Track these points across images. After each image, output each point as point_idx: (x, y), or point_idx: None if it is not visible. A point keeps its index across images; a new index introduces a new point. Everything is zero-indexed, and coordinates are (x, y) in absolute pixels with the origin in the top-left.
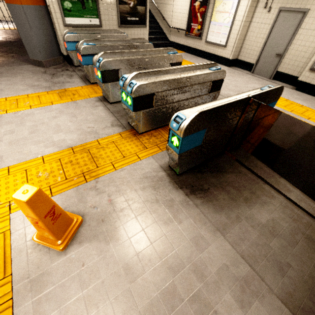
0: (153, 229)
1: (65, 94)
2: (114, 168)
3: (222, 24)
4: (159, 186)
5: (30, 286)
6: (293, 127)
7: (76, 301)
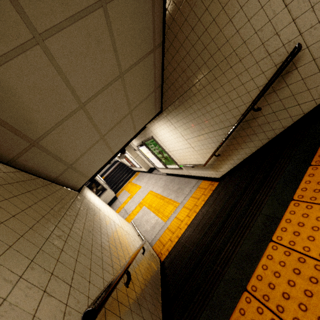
0: None
1: None
2: None
3: (133, 161)
4: None
5: None
6: (138, 224)
7: None
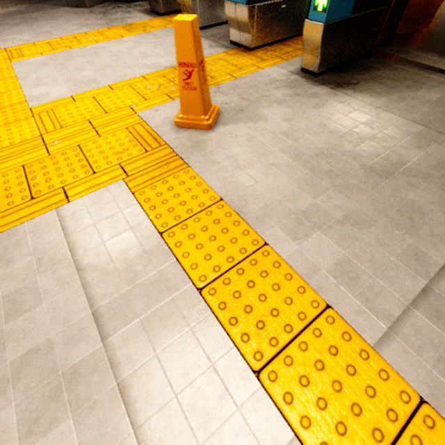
0: (301, 112)
1: (133, 27)
2: (233, 77)
3: None
4: (295, 85)
5: (190, 149)
6: None
7: (242, 154)
